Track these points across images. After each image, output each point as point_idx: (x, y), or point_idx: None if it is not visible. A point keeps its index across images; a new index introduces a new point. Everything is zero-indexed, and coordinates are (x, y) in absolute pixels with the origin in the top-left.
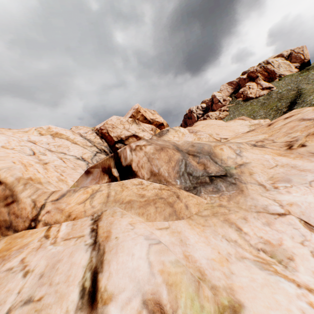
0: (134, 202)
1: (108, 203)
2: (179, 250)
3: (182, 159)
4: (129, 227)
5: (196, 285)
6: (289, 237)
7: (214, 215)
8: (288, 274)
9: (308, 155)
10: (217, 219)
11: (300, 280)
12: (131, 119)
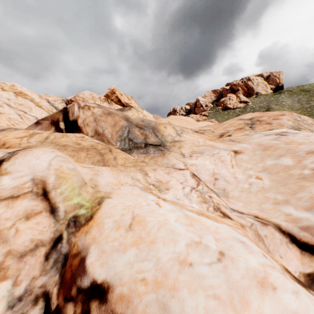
0: (69, 147)
1: (44, 143)
2: (89, 176)
3: (127, 126)
4: (49, 151)
5: (83, 184)
6: (176, 180)
7: (134, 166)
8: (158, 194)
9: (227, 141)
10: (135, 168)
11: (163, 196)
12: (103, 98)
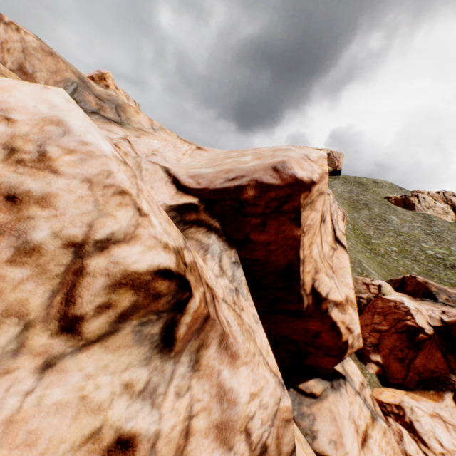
0: None
1: None
2: None
3: (75, 82)
4: None
5: None
6: None
7: None
8: None
9: None
10: None
11: None
12: None
